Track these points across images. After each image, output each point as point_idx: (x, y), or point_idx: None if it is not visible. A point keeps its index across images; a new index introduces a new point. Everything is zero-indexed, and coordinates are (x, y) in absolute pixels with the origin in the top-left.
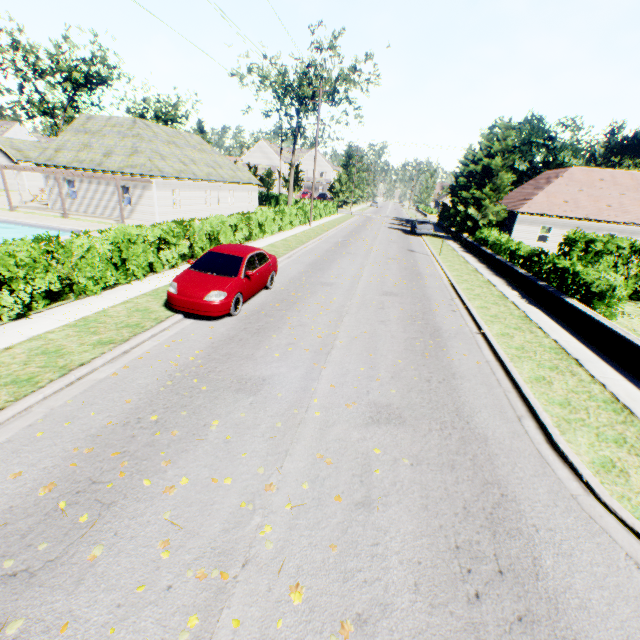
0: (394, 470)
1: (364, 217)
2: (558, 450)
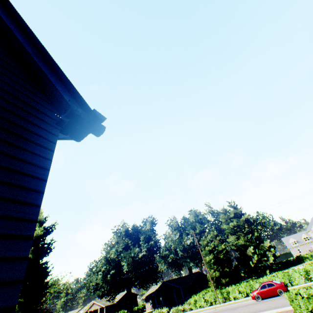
0: None
1: None
2: None
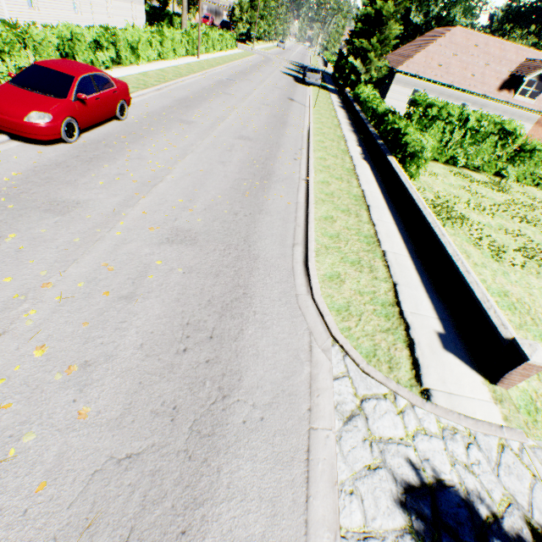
0: (167, 276)
1: (264, 58)
2: (307, 267)
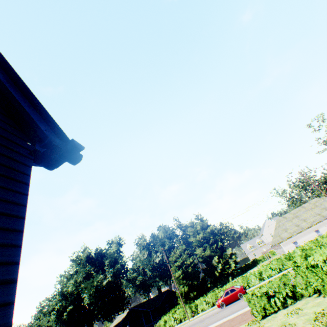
0: None
1: None
2: None
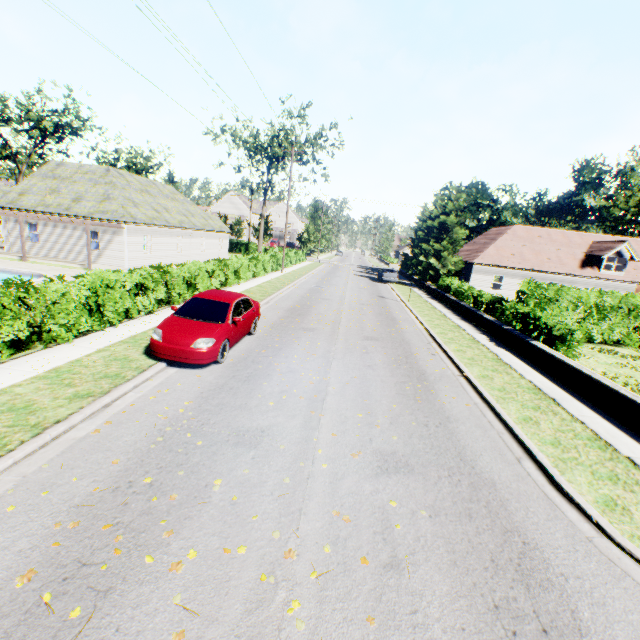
0: (414, 524)
1: (332, 265)
2: (562, 491)
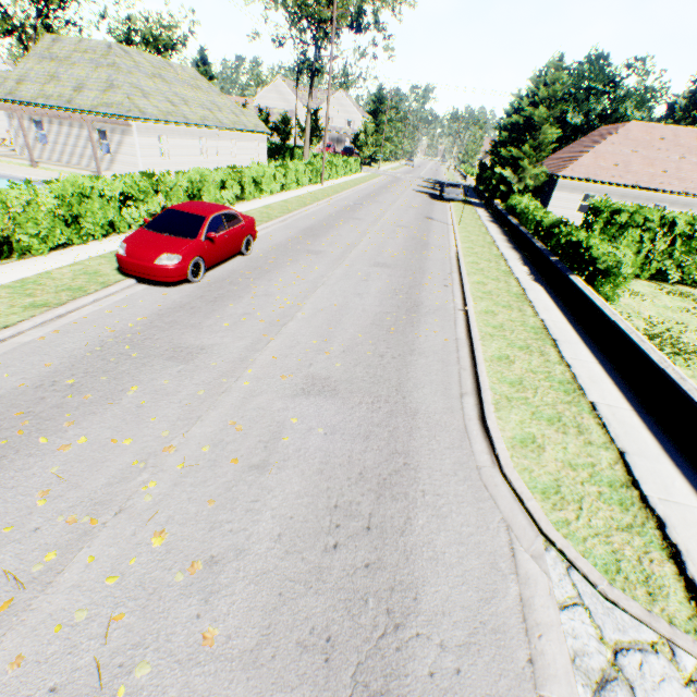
0: (304, 438)
1: (392, 178)
2: (485, 426)
